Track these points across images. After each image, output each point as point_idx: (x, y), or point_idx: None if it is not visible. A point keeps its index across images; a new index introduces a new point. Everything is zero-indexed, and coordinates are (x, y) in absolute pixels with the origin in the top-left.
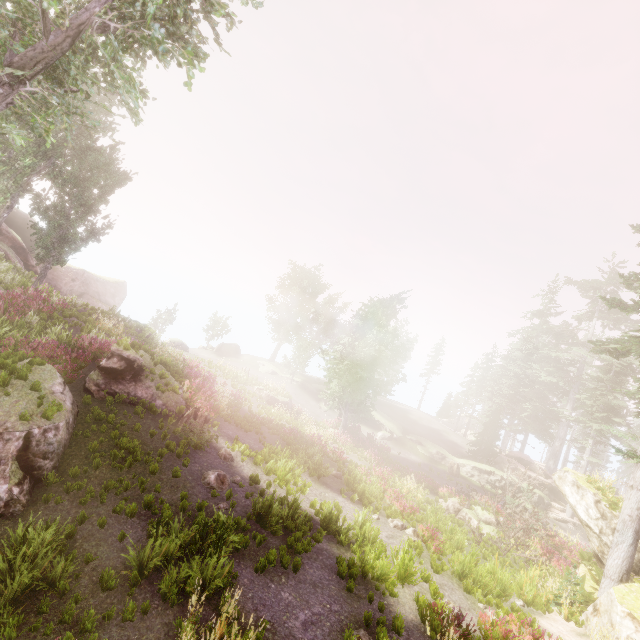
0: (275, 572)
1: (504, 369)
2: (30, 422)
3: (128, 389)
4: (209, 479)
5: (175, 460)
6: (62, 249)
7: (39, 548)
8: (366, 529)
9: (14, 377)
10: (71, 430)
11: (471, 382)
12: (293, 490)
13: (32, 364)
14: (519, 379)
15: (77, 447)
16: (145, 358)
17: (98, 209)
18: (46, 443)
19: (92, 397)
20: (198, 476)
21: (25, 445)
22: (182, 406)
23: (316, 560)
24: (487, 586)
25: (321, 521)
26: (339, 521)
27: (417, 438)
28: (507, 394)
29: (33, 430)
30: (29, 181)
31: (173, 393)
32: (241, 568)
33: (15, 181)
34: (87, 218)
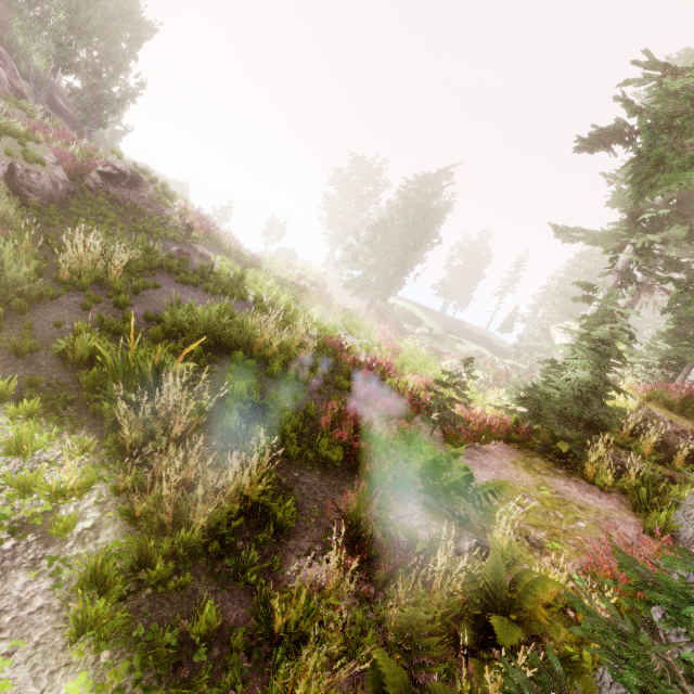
0: (195, 290)
1: (577, 269)
2: (14, 160)
3: (123, 193)
4: (171, 249)
5: (149, 237)
6: (99, 111)
7: (6, 213)
8: (313, 317)
9: (8, 135)
10: (62, 195)
11: (544, 294)
12: (265, 296)
13: (29, 140)
14: (591, 278)
15: (65, 206)
16: (143, 177)
17: (125, 64)
18: (30, 181)
19: (91, 192)
20: (165, 249)
21: (10, 172)
22: (170, 215)
23: (243, 305)
24: (419, 375)
25: (269, 301)
26: (290, 309)
27: (459, 337)
28: (572, 295)
29: (16, 165)
30: (65, 39)
31: (166, 207)
32: (165, 278)
33: (53, 40)
34: (117, 76)
